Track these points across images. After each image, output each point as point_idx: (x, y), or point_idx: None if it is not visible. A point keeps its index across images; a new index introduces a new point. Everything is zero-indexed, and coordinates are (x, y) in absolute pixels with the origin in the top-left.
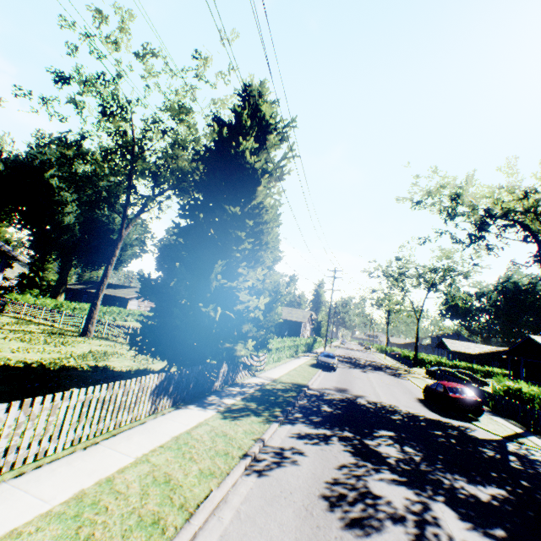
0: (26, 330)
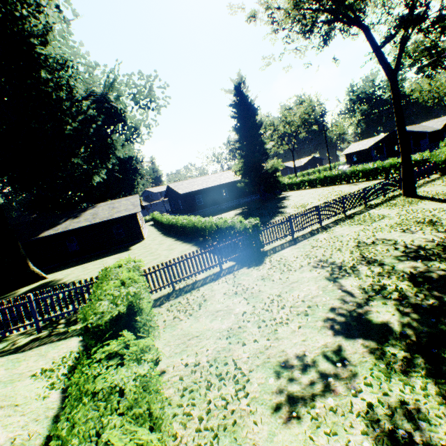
0: (434, 205)
